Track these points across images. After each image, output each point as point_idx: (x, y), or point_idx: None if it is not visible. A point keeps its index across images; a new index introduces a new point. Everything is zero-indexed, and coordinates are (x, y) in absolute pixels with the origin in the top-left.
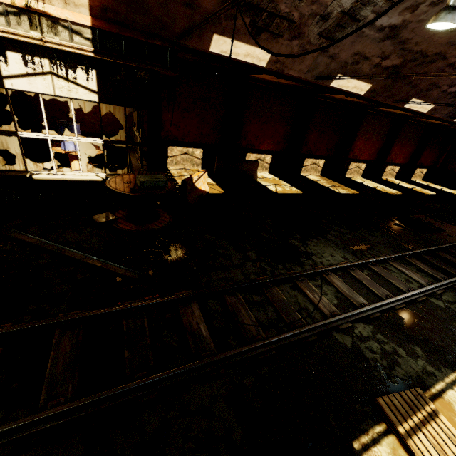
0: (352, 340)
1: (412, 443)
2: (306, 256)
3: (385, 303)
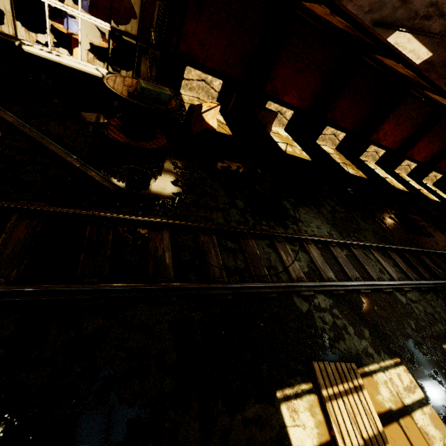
0: (308, 308)
1: (330, 406)
2: (293, 221)
3: (353, 285)
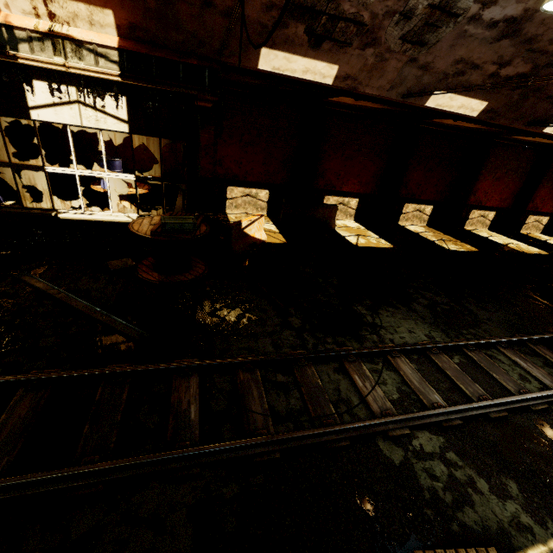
0: (404, 456)
1: None
2: (371, 329)
3: (473, 407)
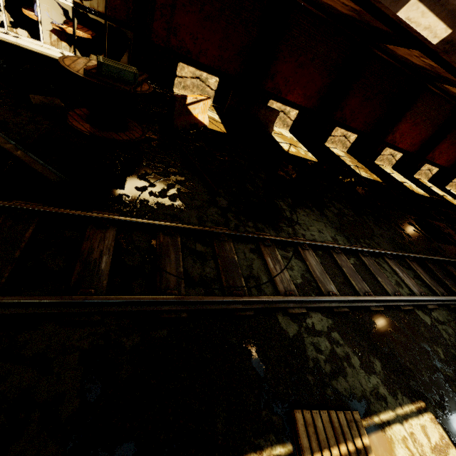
0: (298, 330)
1: None
2: (288, 223)
3: (360, 300)
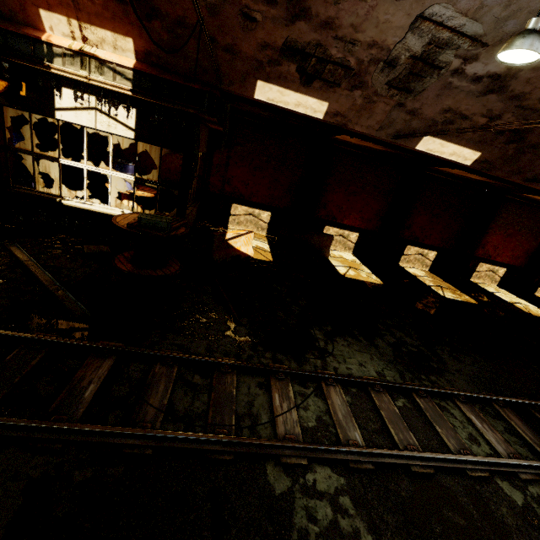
0: (289, 487)
1: None
2: (319, 354)
3: (393, 455)
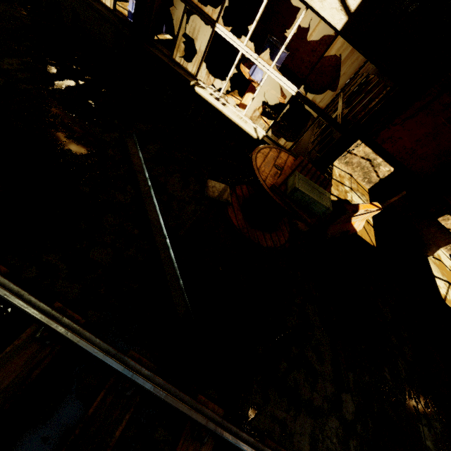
0: None
1: None
2: None
3: None
